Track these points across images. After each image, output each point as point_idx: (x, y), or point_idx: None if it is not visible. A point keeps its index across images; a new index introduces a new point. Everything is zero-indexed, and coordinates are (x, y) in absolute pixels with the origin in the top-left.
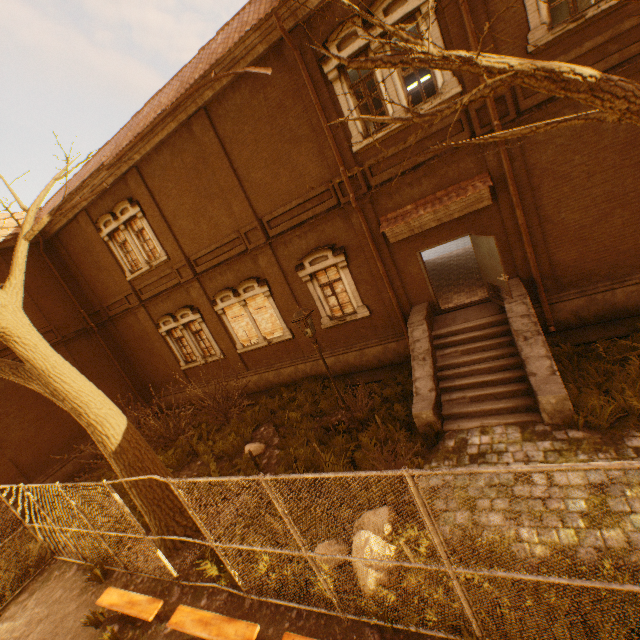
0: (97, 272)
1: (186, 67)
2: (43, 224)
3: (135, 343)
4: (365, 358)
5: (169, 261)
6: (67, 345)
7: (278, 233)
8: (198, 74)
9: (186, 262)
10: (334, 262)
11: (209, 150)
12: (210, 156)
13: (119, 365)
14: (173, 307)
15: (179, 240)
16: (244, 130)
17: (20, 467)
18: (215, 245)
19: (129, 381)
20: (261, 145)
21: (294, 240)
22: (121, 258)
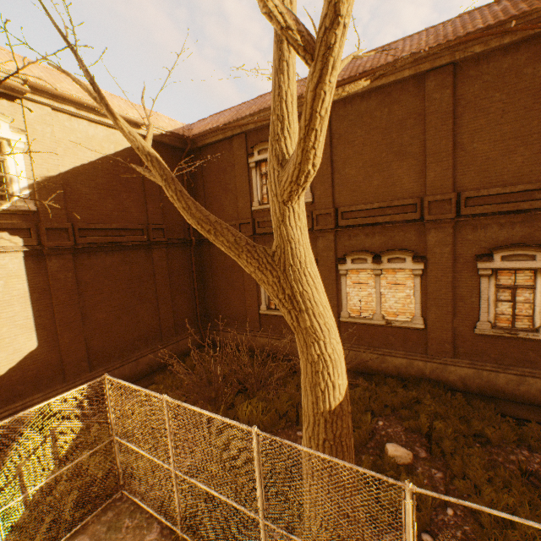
0: (221, 193)
1: (437, 26)
2: (357, 86)
3: (220, 270)
4: (524, 387)
5: (309, 205)
6: (167, 248)
7: (474, 213)
8: (480, 25)
9: (333, 211)
10: (540, 266)
11: (433, 107)
12: (431, 113)
13: (196, 285)
14: None
15: (335, 188)
16: (493, 96)
17: (88, 350)
18: (379, 204)
19: (198, 303)
20: (507, 116)
21: (490, 226)
22: (256, 187)
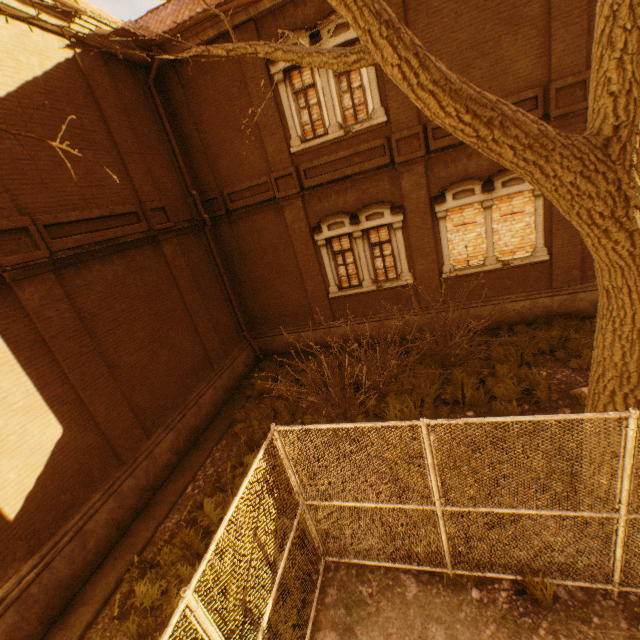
0: (231, 135)
1: None
2: None
3: (256, 255)
4: None
5: (381, 127)
6: (176, 237)
7: None
8: None
9: (421, 129)
10: None
11: None
12: None
13: (228, 283)
14: (354, 203)
15: None
16: None
17: (134, 412)
18: None
19: (237, 308)
20: None
21: None
22: (291, 115)
